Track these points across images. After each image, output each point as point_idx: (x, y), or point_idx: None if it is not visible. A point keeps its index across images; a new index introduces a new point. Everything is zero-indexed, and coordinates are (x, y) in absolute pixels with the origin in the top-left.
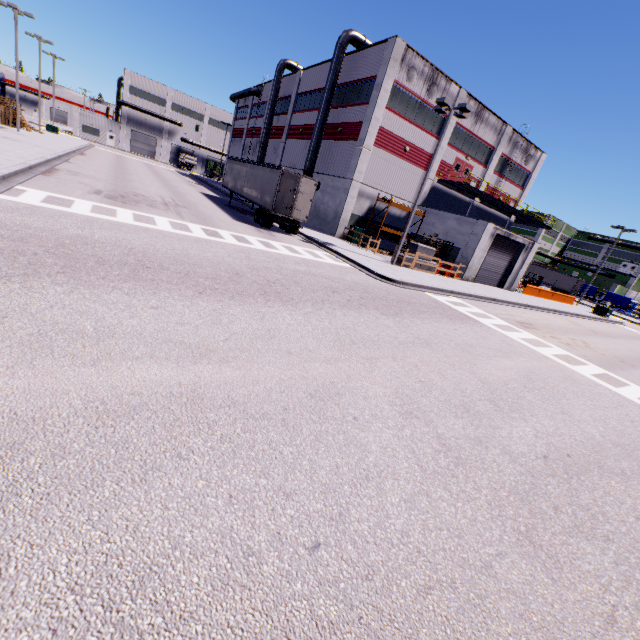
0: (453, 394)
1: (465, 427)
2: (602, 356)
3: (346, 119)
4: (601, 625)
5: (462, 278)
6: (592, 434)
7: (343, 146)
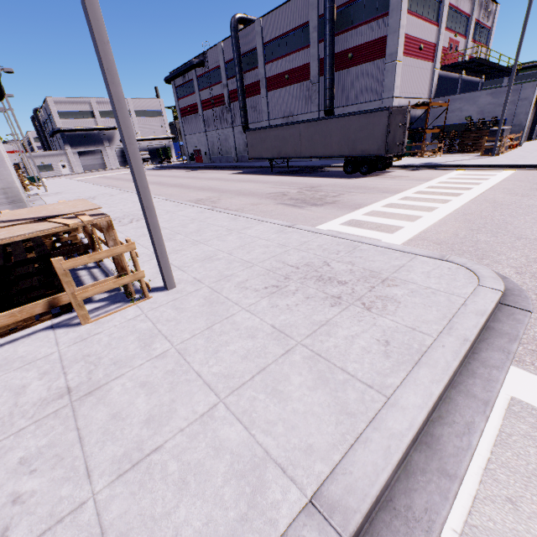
0: None
1: None
2: None
3: (355, 42)
4: None
5: (520, 144)
6: None
7: (361, 70)
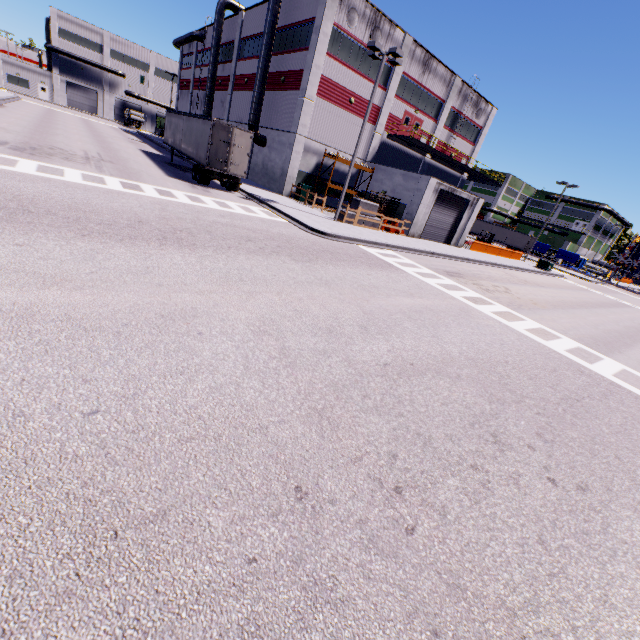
0: (324, 320)
1: (318, 343)
2: (516, 299)
3: (288, 67)
4: (345, 462)
5: (408, 234)
6: (451, 351)
7: (287, 97)
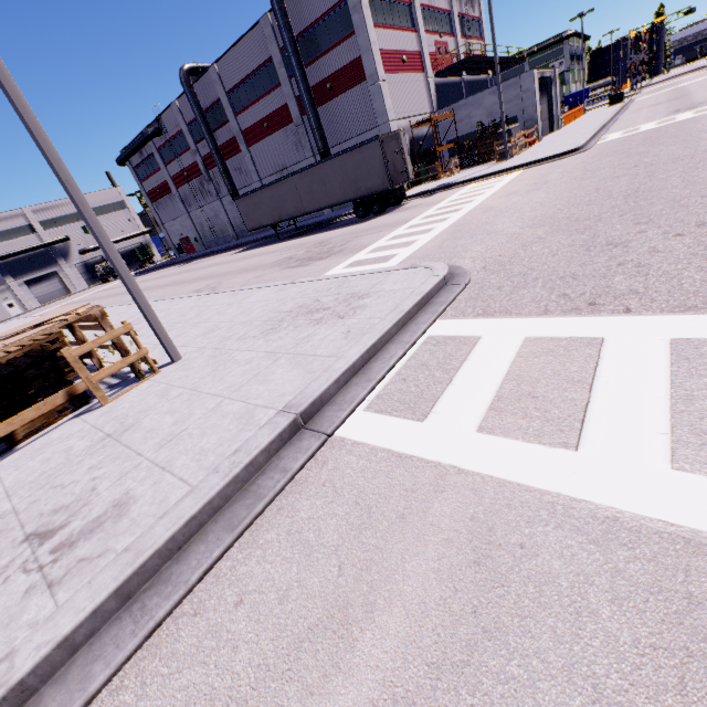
0: None
1: None
2: None
3: (329, 70)
4: None
5: (539, 140)
6: None
7: (346, 99)
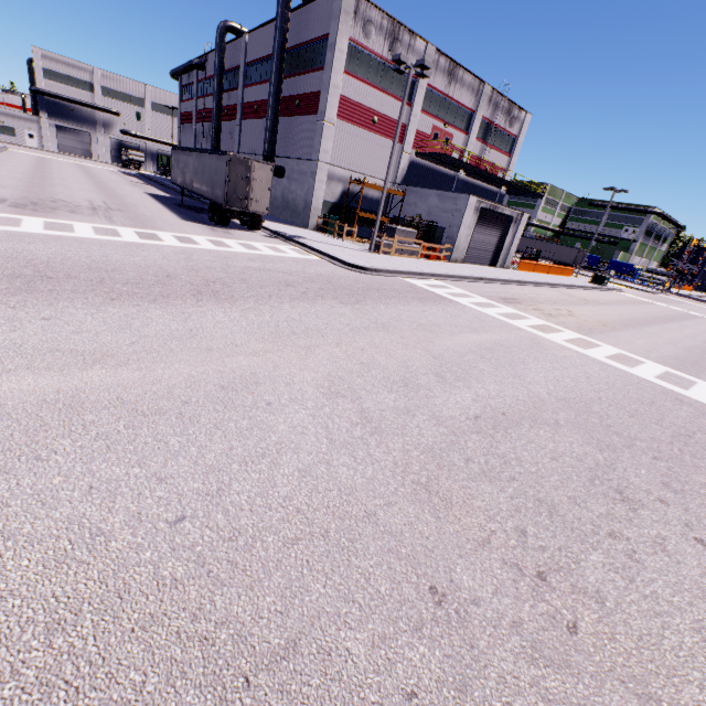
0: (395, 371)
1: (397, 400)
2: (584, 322)
3: (303, 89)
4: (472, 548)
5: (450, 260)
6: (538, 393)
7: (304, 122)
